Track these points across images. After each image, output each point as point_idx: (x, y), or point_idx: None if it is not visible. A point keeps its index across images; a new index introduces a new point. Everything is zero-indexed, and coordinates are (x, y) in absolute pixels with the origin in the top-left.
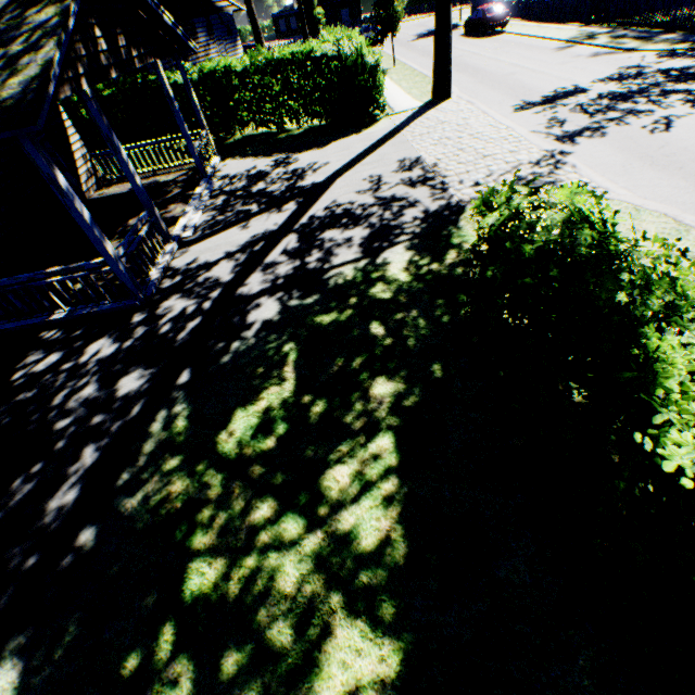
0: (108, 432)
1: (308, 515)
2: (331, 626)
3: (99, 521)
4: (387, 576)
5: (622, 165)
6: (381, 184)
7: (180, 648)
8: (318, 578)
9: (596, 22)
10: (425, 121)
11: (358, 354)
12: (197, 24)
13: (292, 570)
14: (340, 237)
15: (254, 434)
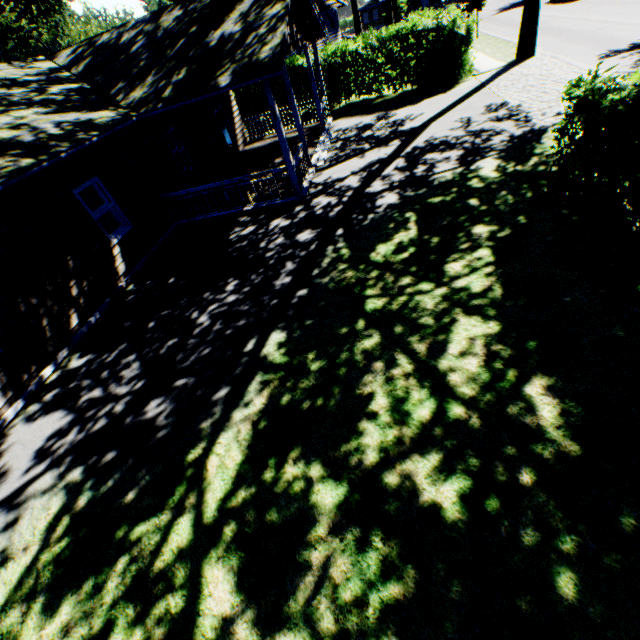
0: (298, 256)
1: (436, 282)
2: (456, 318)
3: (307, 288)
4: (489, 302)
5: None
6: (470, 123)
7: (369, 326)
8: (446, 303)
9: None
10: (508, 76)
11: (461, 215)
12: None
13: (429, 301)
14: (439, 157)
15: (393, 253)
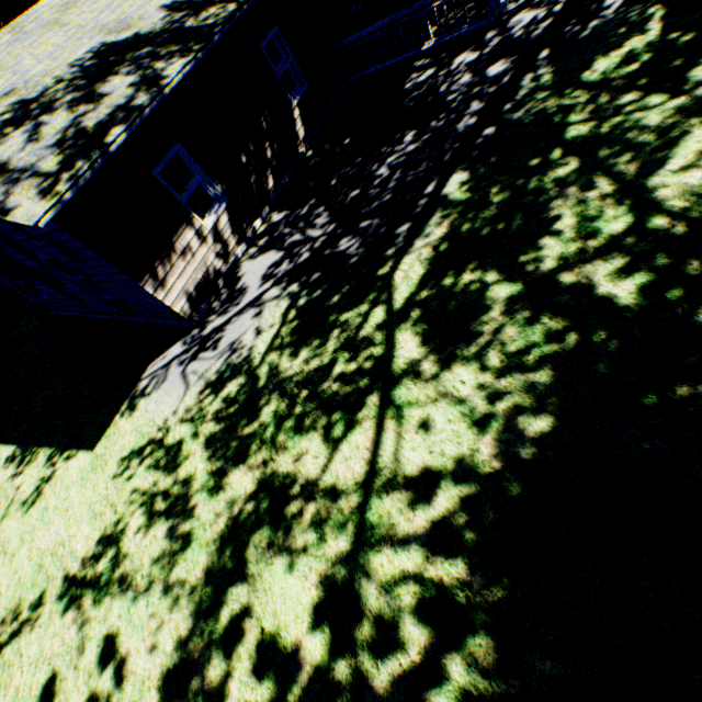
0: (486, 94)
1: (671, 93)
2: (688, 132)
3: (494, 127)
4: None
5: None
6: None
7: (566, 155)
8: (678, 116)
9: None
10: None
11: None
12: None
13: (654, 117)
14: None
15: (616, 67)
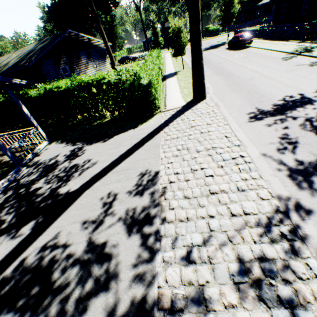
0: None
1: None
2: None
3: None
4: None
5: None
6: (108, 212)
7: None
8: None
9: (309, 39)
10: (180, 121)
11: None
12: (81, 54)
13: None
14: None
15: None
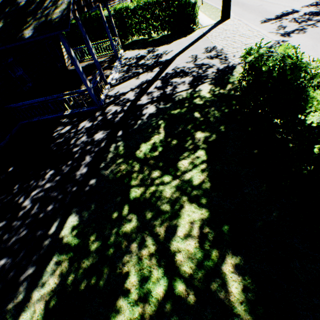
0: (93, 151)
1: (173, 175)
2: (183, 205)
3: (96, 178)
4: (203, 192)
5: (312, 45)
6: (197, 58)
7: (131, 211)
8: (178, 192)
9: None
10: (217, 30)
11: (189, 124)
12: None
13: (168, 190)
14: (179, 81)
15: (150, 151)
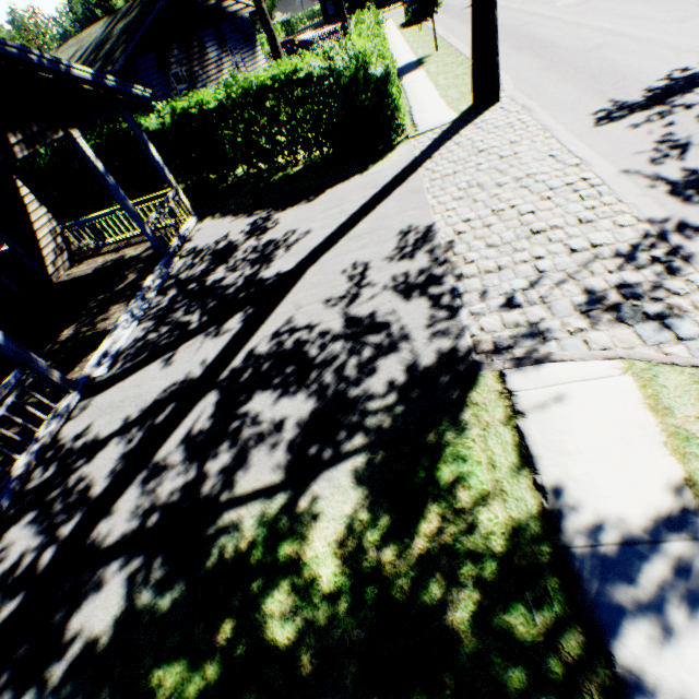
0: None
1: None
2: None
3: None
4: None
5: None
6: (363, 284)
7: None
8: None
9: None
10: (454, 147)
11: None
12: (205, 38)
13: None
14: (269, 414)
15: None
